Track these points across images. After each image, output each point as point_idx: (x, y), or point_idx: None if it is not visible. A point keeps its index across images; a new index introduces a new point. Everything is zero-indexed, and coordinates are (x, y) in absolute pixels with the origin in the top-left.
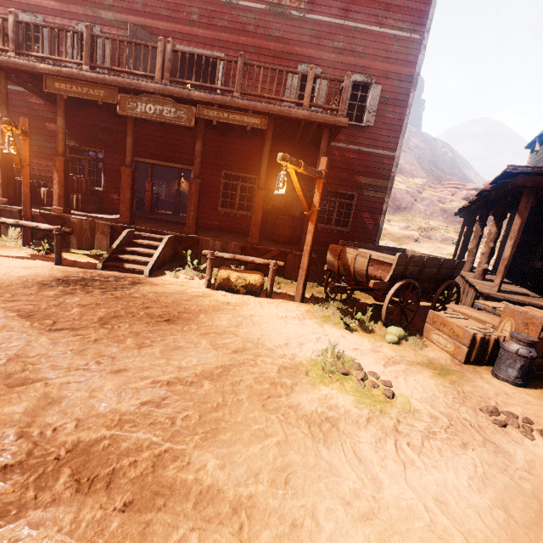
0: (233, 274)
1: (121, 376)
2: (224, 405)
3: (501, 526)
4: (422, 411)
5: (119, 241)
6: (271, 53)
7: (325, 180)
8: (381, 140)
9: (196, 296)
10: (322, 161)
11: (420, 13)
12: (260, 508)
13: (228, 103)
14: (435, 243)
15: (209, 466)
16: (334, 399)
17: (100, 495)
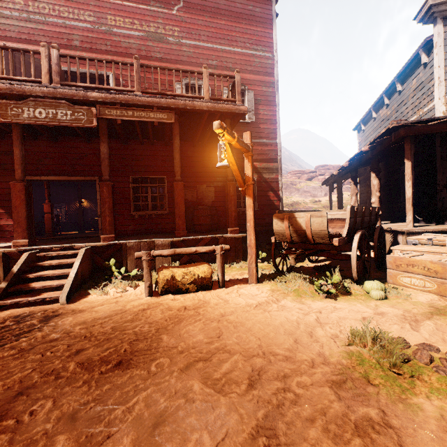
0: (178, 271)
1: None
2: None
3: None
4: None
5: (16, 268)
6: (156, 71)
7: (252, 153)
8: (263, 132)
9: (141, 311)
10: (246, 136)
11: (267, 39)
12: None
13: (131, 101)
14: None
15: None
16: None
17: None
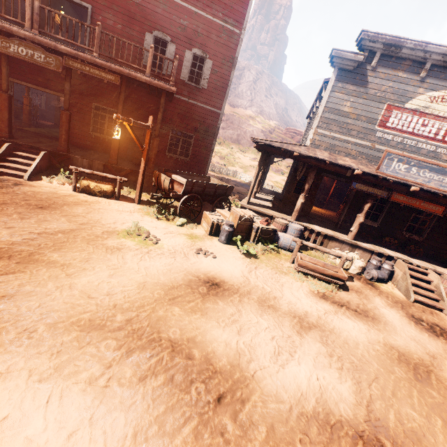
0: (92, 183)
1: (11, 229)
2: (67, 242)
3: (163, 272)
4: (166, 248)
5: (1, 152)
6: (131, 15)
7: (152, 131)
8: (212, 100)
9: (64, 196)
10: (150, 119)
11: (240, 14)
12: (73, 265)
13: (89, 60)
14: (270, 172)
15: (54, 256)
16: (126, 243)
17: (6, 260)
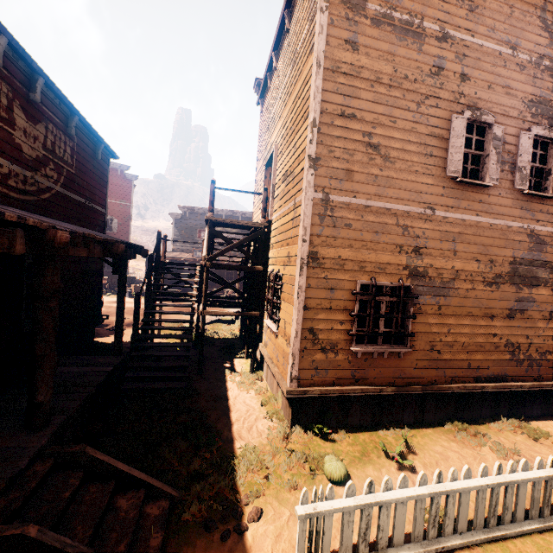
0: None
1: None
2: None
3: None
4: None
5: None
6: None
7: None
8: (122, 237)
9: None
10: None
11: (128, 197)
12: None
13: None
14: None
15: None
16: None
17: None
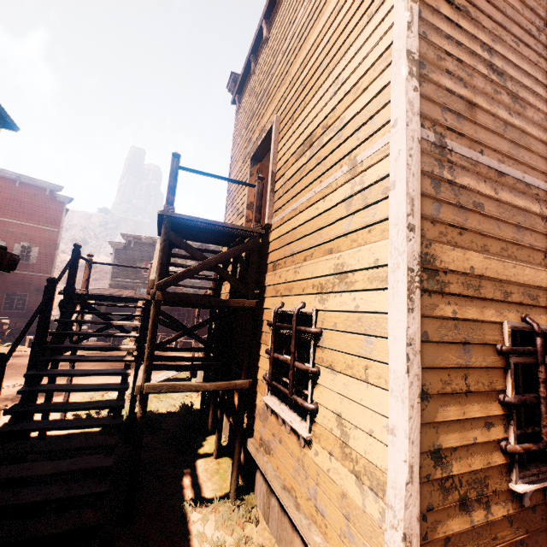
0: None
1: None
2: None
3: None
4: None
5: None
6: None
7: None
8: (42, 269)
9: None
10: None
11: (57, 222)
12: None
13: None
14: None
15: None
16: None
17: None
